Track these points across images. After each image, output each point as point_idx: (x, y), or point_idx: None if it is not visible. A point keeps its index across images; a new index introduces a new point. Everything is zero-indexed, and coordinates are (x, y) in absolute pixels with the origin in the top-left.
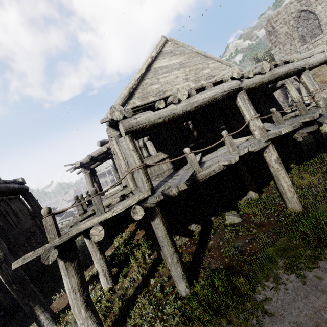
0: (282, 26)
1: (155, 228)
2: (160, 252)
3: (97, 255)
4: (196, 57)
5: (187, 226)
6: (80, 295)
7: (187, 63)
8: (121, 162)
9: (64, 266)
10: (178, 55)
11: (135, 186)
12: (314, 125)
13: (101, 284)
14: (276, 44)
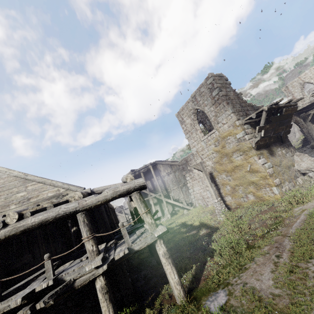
0: (187, 118)
1: None
2: None
3: None
4: (13, 181)
5: None
6: None
7: (0, 188)
8: None
9: None
10: None
11: None
12: (27, 309)
13: None
14: (187, 132)
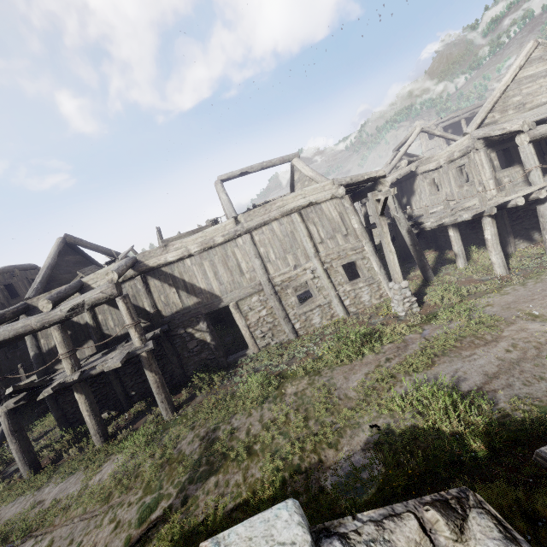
0: None
1: (544, 209)
2: (508, 247)
3: (459, 242)
4: None
5: (531, 234)
6: (498, 238)
7: None
8: (486, 171)
9: (491, 221)
10: (546, 61)
11: (497, 192)
12: None
13: (458, 264)
14: None
